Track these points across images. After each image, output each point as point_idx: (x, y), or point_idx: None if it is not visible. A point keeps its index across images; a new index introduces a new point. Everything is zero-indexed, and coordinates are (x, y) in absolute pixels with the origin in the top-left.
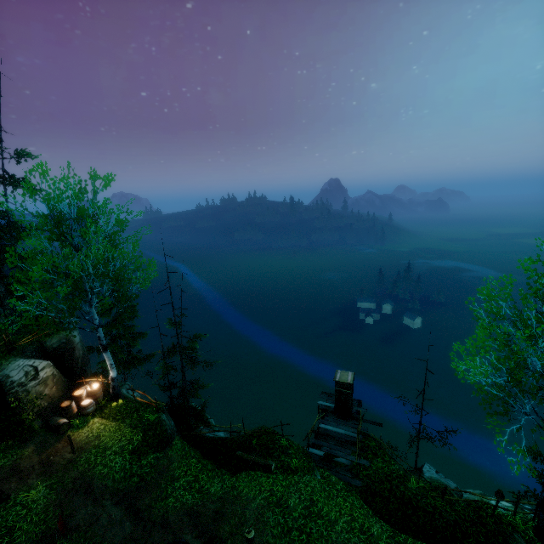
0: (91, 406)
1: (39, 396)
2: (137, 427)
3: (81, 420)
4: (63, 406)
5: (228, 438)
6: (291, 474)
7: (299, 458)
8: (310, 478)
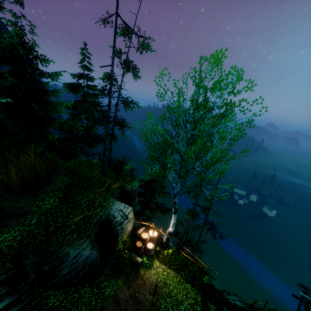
0: (153, 250)
1: (124, 233)
2: (194, 285)
3: (146, 259)
4: (138, 246)
5: (249, 310)
6: None
7: None
8: None
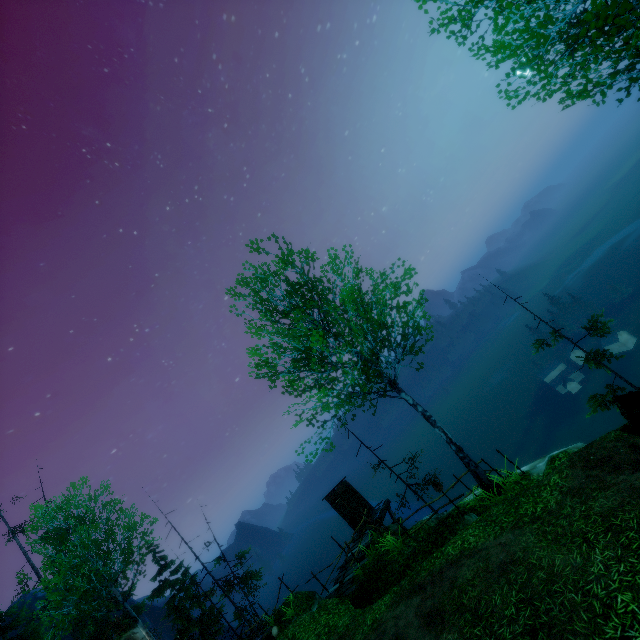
0: None
1: None
2: None
3: None
4: None
5: None
6: (288, 626)
7: (299, 604)
8: (305, 617)
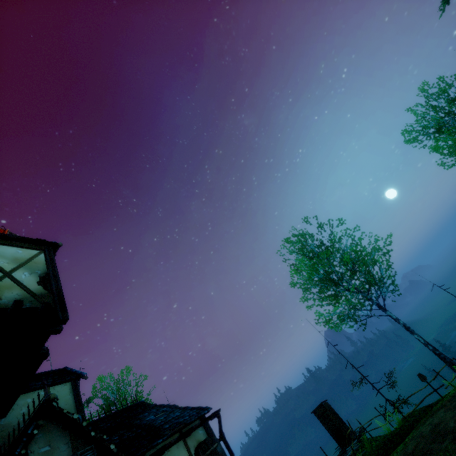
0: None
1: None
2: None
3: None
4: None
5: None
6: None
7: None
8: None
